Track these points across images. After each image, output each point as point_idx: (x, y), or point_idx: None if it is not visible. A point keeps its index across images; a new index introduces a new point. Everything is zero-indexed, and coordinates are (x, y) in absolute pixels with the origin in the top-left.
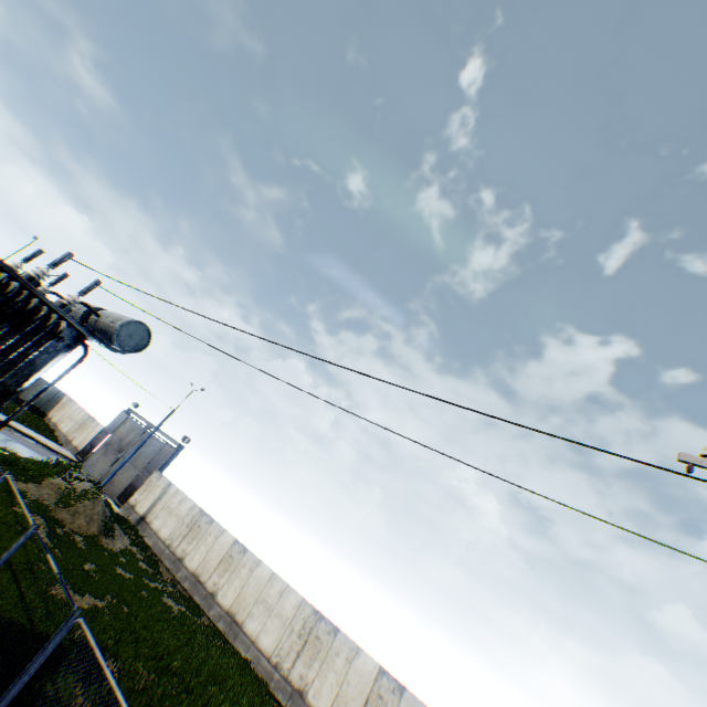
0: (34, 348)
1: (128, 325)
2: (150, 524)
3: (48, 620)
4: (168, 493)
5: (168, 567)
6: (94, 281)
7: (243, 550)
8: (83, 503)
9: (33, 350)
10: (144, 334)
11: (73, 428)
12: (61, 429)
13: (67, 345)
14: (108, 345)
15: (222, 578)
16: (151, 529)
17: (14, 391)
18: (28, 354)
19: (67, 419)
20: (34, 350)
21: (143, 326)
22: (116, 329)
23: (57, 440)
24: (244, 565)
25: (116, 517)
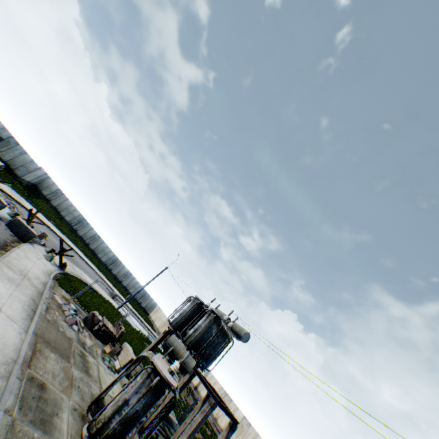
0: (226, 345)
1: (245, 333)
2: (199, 391)
3: (194, 438)
4: (207, 375)
5: (209, 421)
6: (236, 317)
7: (248, 423)
8: (182, 376)
9: (226, 346)
10: (248, 335)
11: (160, 324)
12: (155, 324)
13: (229, 340)
14: (236, 337)
15: (238, 437)
16: (200, 395)
17: (216, 355)
18: (225, 347)
19: (158, 319)
20: (226, 346)
21: (248, 333)
22: (242, 335)
23: (155, 330)
24: (249, 433)
25: (189, 385)
